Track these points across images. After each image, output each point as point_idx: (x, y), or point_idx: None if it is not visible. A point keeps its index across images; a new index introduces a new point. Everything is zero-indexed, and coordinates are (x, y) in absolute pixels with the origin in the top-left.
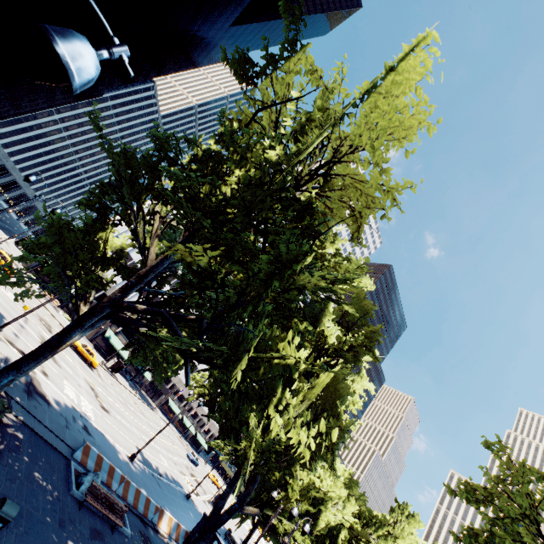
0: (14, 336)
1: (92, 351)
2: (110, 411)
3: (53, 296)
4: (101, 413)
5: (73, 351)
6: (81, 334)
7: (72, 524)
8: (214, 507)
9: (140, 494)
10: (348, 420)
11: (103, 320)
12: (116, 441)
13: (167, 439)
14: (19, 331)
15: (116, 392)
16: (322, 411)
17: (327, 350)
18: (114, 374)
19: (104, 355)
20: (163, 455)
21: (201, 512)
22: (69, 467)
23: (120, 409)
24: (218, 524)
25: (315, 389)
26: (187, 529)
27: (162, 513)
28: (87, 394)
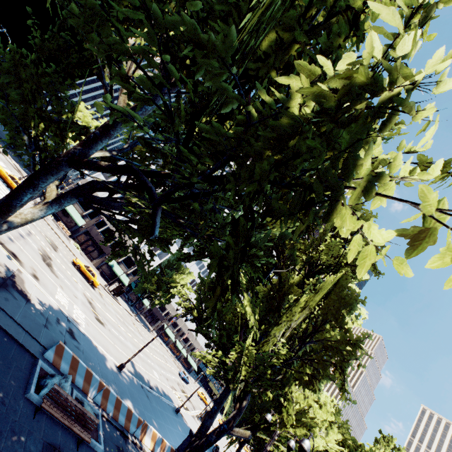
0: (7, 239)
1: (93, 272)
2: (105, 324)
3: (64, 226)
4: (95, 324)
5: (77, 270)
6: (45, 211)
7: (14, 436)
8: (201, 425)
9: (121, 404)
10: (362, 334)
11: (72, 199)
12: (106, 350)
13: (161, 358)
14: (16, 238)
15: (116, 311)
16: (324, 325)
17: (320, 265)
18: (116, 297)
19: (108, 282)
20: (156, 370)
21: (190, 426)
22: (34, 366)
23: (117, 324)
24: (205, 446)
25: (316, 299)
26: (172, 447)
27: (145, 427)
28: (83, 305)
